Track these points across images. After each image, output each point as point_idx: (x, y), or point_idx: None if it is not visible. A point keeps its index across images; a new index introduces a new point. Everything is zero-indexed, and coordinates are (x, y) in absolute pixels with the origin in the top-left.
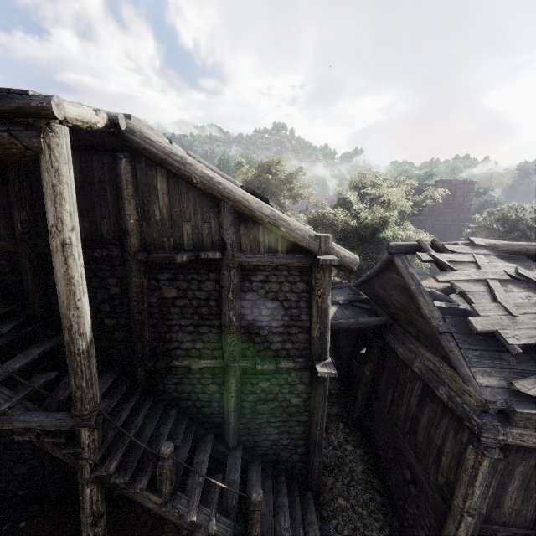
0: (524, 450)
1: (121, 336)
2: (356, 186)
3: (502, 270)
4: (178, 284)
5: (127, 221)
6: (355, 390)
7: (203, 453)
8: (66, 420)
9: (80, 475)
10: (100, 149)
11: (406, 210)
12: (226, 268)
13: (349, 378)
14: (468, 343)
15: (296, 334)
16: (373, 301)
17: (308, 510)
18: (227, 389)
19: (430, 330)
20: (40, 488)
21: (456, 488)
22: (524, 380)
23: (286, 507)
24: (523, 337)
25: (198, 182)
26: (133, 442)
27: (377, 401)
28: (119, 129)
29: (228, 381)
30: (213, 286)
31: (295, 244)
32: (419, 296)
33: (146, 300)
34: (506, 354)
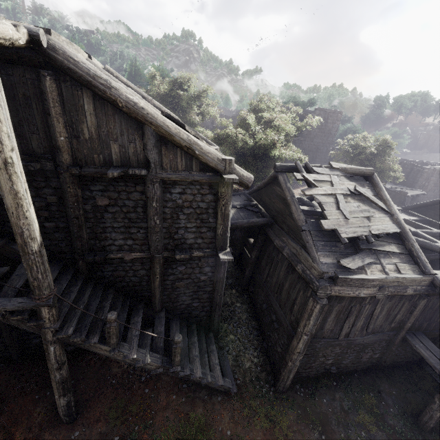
0: (340, 298)
1: (61, 236)
2: (254, 109)
3: (347, 187)
4: (109, 194)
5: (57, 138)
6: (244, 268)
7: (137, 316)
8: (27, 303)
9: (44, 339)
10: (20, 63)
11: (291, 134)
12: (150, 182)
13: (241, 260)
14: (318, 237)
15: (205, 232)
16: (261, 206)
17: (211, 344)
18: (153, 273)
19: (296, 228)
20: (2, 352)
21: (300, 322)
22: (346, 259)
23: (196, 343)
24: (350, 232)
25: (123, 106)
26: (83, 314)
27: (258, 275)
28: (41, 46)
29: (154, 267)
30: (140, 197)
31: (206, 165)
32: (292, 204)
33: (82, 207)
34: (339, 243)
